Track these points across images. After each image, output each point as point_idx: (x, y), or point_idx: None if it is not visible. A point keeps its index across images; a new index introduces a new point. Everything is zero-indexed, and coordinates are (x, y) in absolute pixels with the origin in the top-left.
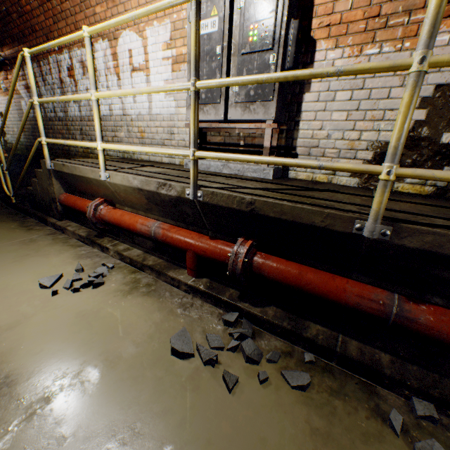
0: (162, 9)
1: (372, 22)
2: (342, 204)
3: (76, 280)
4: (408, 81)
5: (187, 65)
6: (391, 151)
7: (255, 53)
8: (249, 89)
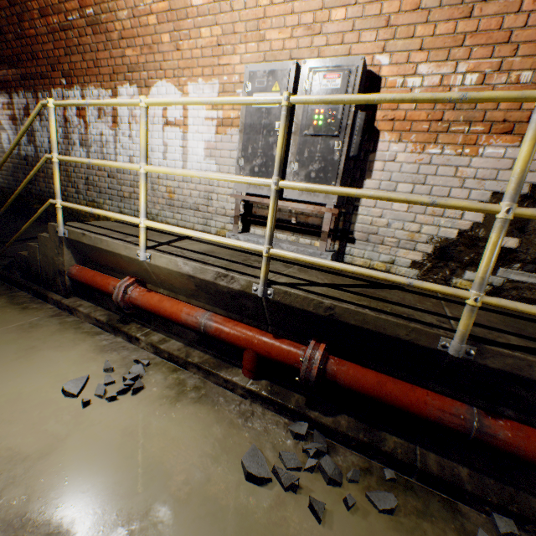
0: (245, 103)
1: (435, 125)
2: (420, 313)
3: (109, 383)
4: (495, 223)
5: (239, 134)
6: (479, 281)
7: (319, 137)
8: (310, 170)
